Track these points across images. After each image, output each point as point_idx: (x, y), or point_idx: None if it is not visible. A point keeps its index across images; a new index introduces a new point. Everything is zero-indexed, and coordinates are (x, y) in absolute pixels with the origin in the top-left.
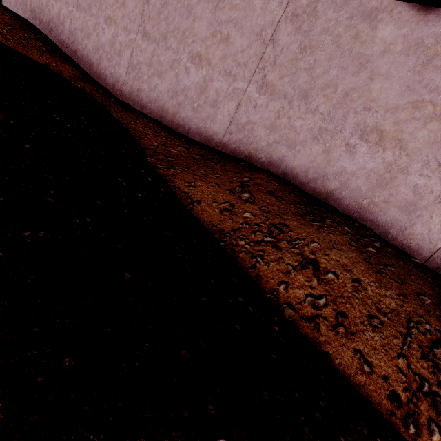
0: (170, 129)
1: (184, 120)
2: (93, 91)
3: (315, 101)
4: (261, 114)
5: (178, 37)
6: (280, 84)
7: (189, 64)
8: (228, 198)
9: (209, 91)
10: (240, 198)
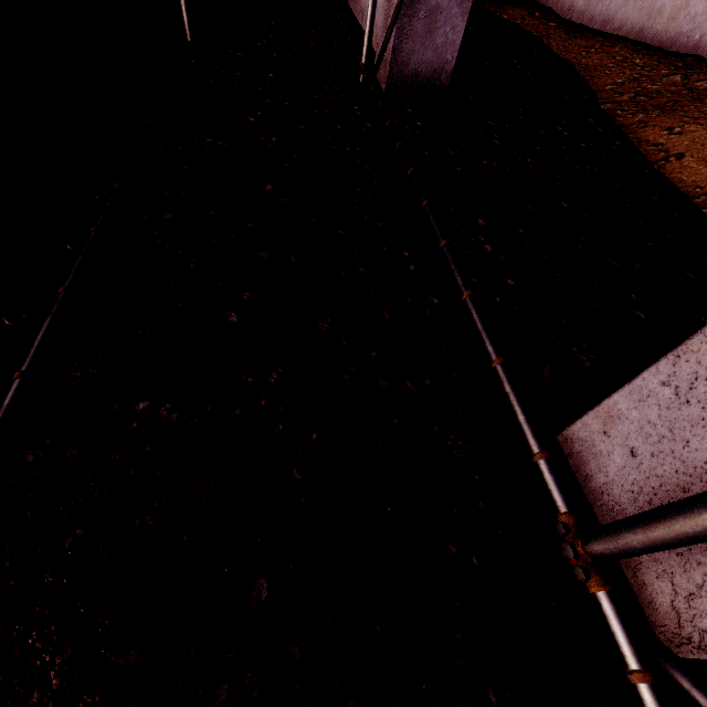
0: (655, 49)
1: (694, 21)
2: (525, 20)
3: None
4: None
5: None
6: None
7: None
8: None
9: None
10: None
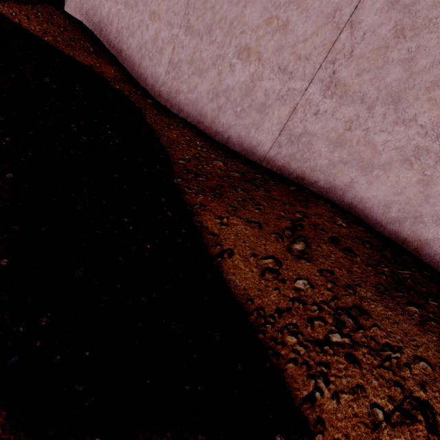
0: (207, 136)
1: (223, 127)
2: (131, 93)
3: (412, 107)
4: (324, 122)
5: (224, 28)
6: (357, 83)
7: (234, 60)
8: (273, 248)
9: (257, 92)
10: (291, 249)
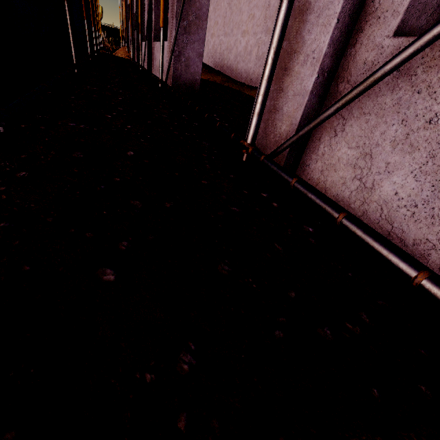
0: None
1: None
2: (233, 86)
3: None
4: None
5: None
6: None
7: None
8: None
9: None
10: None
